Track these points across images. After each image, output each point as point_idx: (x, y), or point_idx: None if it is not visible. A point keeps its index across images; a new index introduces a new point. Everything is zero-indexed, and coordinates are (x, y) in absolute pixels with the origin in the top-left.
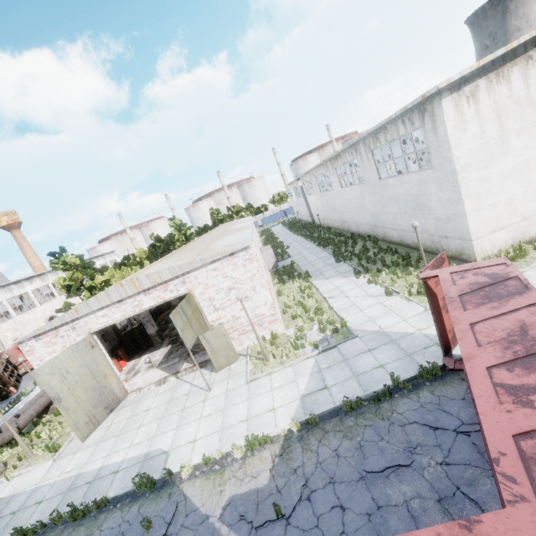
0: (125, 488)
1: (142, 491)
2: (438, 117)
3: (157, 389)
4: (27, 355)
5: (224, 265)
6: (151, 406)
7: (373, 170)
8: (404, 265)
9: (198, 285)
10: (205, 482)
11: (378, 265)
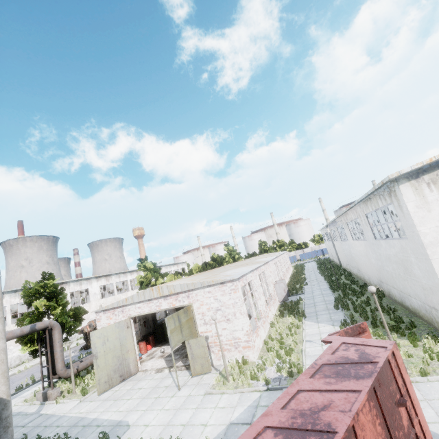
0: None
1: None
2: (399, 198)
3: (154, 375)
4: (97, 321)
5: (216, 290)
6: (143, 386)
7: (369, 230)
8: (390, 327)
9: (196, 300)
10: None
11: (369, 321)
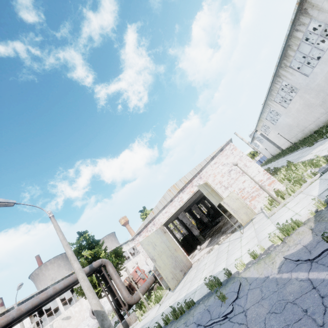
0: (202, 294)
1: (214, 290)
2: (317, 3)
3: (208, 255)
4: (137, 246)
5: (220, 158)
6: (207, 261)
7: (298, 76)
8: None
9: (209, 176)
10: (257, 265)
11: None
